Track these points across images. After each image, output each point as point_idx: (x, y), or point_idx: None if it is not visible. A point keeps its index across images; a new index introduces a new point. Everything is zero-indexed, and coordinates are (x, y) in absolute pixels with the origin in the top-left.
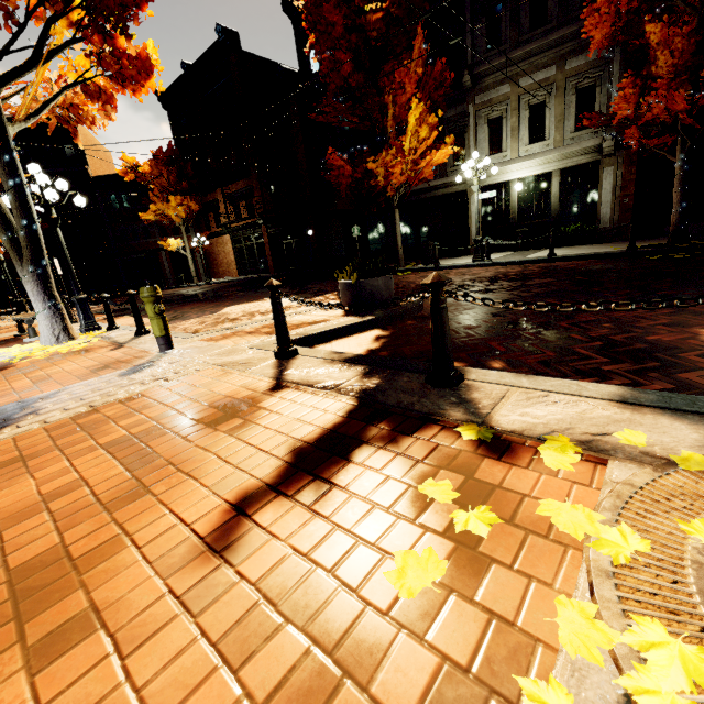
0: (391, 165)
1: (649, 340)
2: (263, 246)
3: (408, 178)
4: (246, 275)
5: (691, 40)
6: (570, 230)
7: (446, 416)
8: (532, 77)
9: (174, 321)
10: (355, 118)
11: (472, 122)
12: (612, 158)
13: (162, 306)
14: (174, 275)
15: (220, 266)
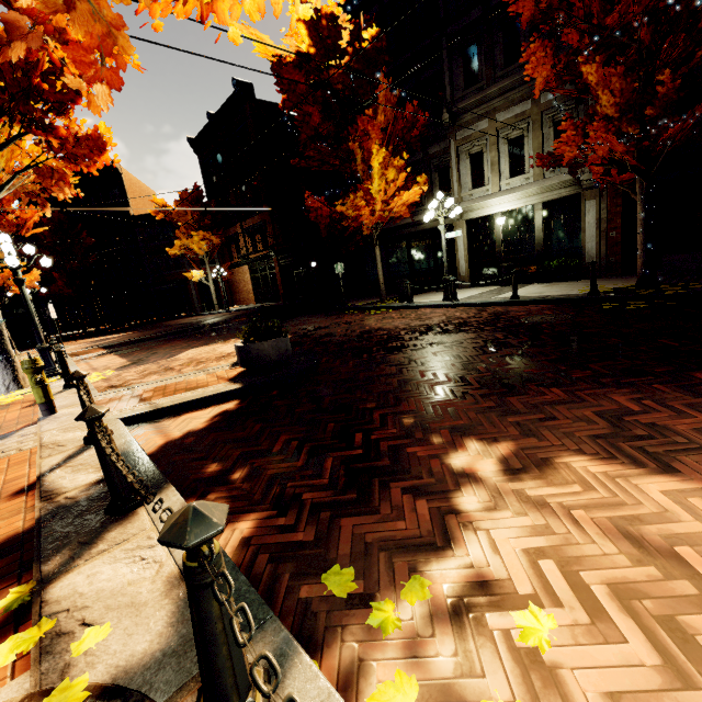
0: (356, 208)
1: (405, 453)
2: (275, 276)
3: (381, 218)
4: (262, 303)
5: (627, 79)
6: (553, 265)
7: (44, 563)
8: (509, 112)
9: (129, 366)
10: (337, 160)
11: (454, 158)
12: (593, 191)
13: (39, 377)
14: (201, 302)
15: (241, 294)
